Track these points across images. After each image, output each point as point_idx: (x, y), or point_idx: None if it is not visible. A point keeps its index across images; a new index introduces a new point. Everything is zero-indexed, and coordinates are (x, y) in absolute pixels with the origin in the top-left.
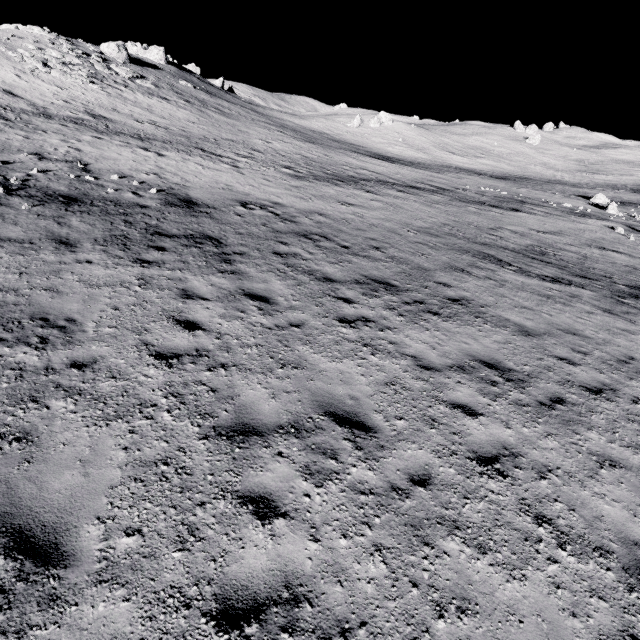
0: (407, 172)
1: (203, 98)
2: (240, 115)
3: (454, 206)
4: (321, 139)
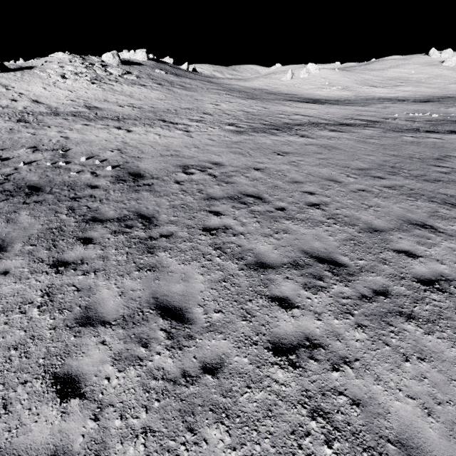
0: (336, 110)
1: (171, 79)
2: (198, 87)
3: (389, 138)
4: (261, 94)
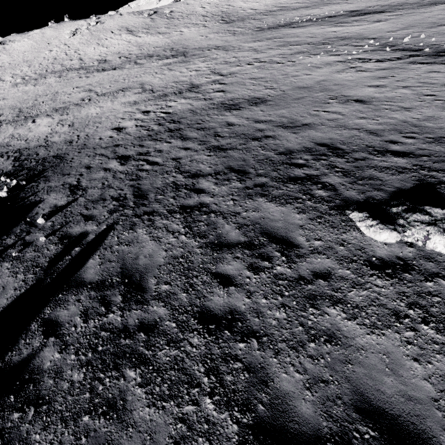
0: None
1: None
2: None
3: None
4: None
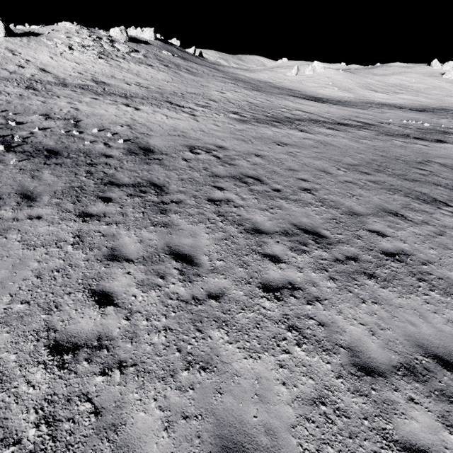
0: (336, 110)
1: (178, 62)
2: (204, 73)
3: (380, 140)
4: (265, 87)
